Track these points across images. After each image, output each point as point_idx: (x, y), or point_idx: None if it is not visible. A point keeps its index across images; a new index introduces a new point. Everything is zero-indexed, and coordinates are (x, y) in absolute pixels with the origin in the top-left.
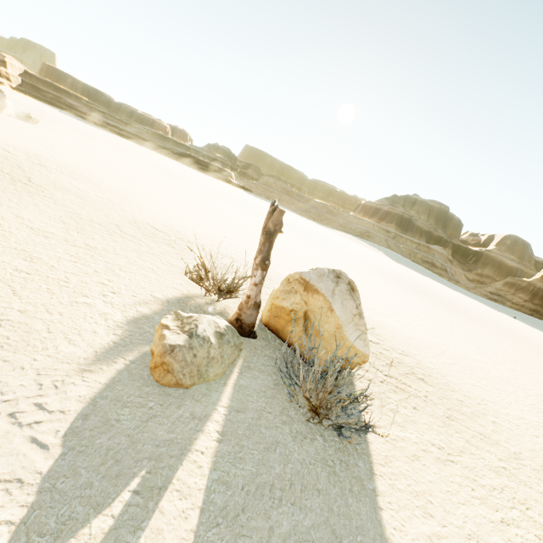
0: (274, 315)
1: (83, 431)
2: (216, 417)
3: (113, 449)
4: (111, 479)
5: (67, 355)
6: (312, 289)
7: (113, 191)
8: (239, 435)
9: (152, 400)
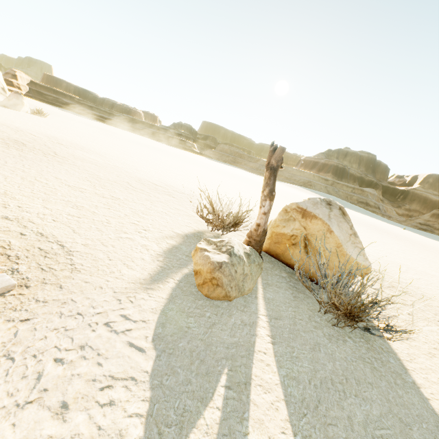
0: (274, 241)
1: (165, 336)
2: (262, 324)
3: (194, 351)
4: (203, 376)
5: (130, 277)
6: (310, 215)
7: (115, 159)
8: (286, 338)
9: (207, 310)
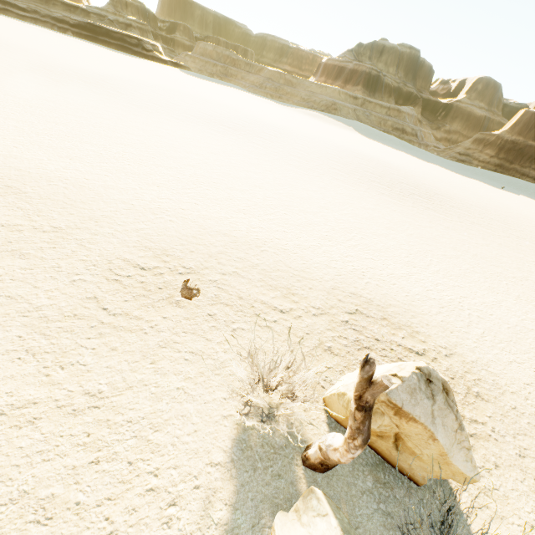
0: None
1: None
2: None
3: None
4: None
5: None
6: (407, 417)
7: (46, 195)
8: None
9: None
